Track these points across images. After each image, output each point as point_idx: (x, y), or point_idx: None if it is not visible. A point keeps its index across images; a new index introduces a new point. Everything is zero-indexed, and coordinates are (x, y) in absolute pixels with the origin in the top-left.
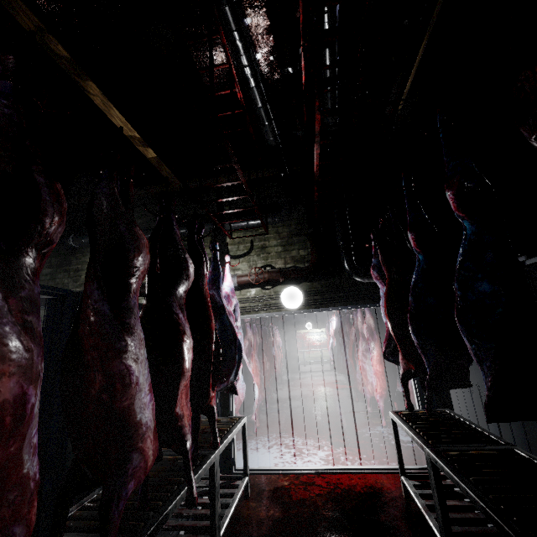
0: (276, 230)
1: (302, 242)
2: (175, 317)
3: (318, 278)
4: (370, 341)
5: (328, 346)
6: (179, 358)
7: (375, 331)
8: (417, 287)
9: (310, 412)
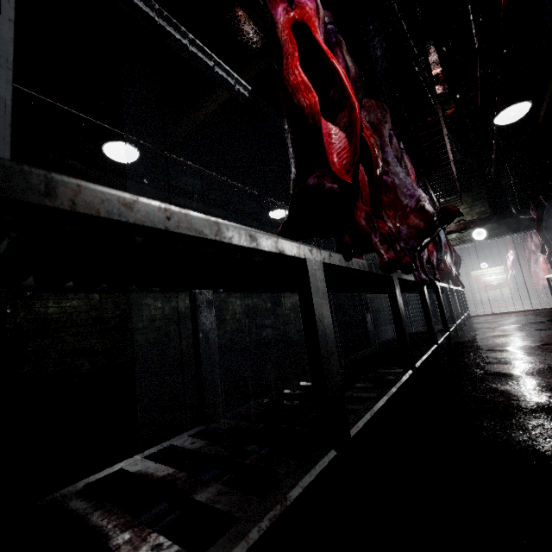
0: (463, 200)
1: (482, 203)
2: (446, 241)
3: (495, 221)
4: (537, 252)
5: (507, 280)
6: (451, 252)
7: (540, 246)
8: (545, 216)
9: (496, 310)
